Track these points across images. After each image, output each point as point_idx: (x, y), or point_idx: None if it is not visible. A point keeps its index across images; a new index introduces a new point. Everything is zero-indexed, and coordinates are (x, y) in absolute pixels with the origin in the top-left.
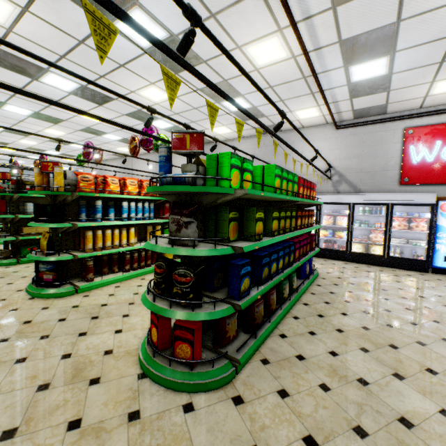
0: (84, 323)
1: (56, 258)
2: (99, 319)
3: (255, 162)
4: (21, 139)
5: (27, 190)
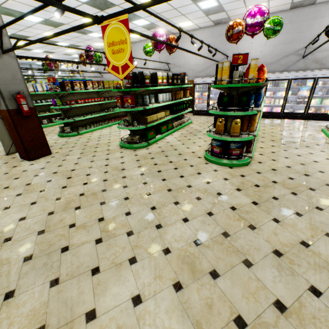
0: (311, 179)
1: (248, 138)
2: (312, 176)
3: (276, 40)
4: (47, 30)
5: (146, 84)
